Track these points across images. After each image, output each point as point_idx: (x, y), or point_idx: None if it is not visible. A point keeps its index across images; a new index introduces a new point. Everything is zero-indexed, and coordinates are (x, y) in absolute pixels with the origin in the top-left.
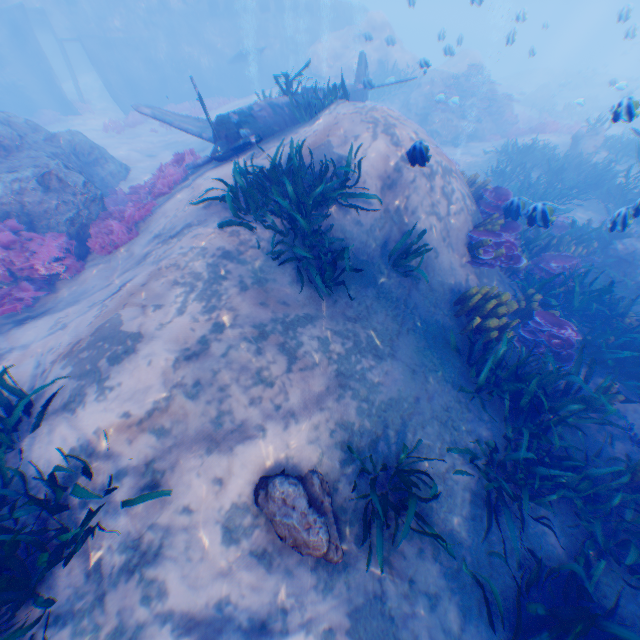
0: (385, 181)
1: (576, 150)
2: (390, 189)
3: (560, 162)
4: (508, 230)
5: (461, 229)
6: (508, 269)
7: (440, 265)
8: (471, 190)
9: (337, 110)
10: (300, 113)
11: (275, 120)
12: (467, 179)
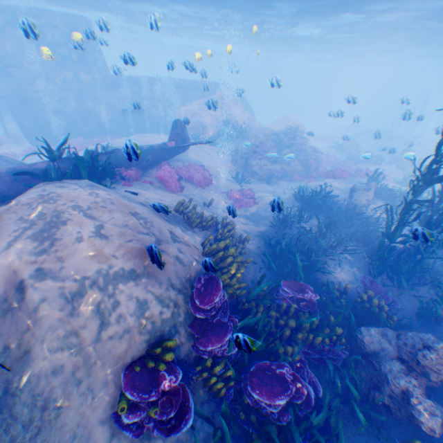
0: (4, 303)
1: (352, 201)
2: (7, 315)
3: (335, 212)
4: (209, 340)
5: (121, 358)
6: (210, 388)
7: (58, 430)
8: (215, 259)
9: (25, 195)
10: (46, 180)
11: (14, 187)
12: (210, 248)
